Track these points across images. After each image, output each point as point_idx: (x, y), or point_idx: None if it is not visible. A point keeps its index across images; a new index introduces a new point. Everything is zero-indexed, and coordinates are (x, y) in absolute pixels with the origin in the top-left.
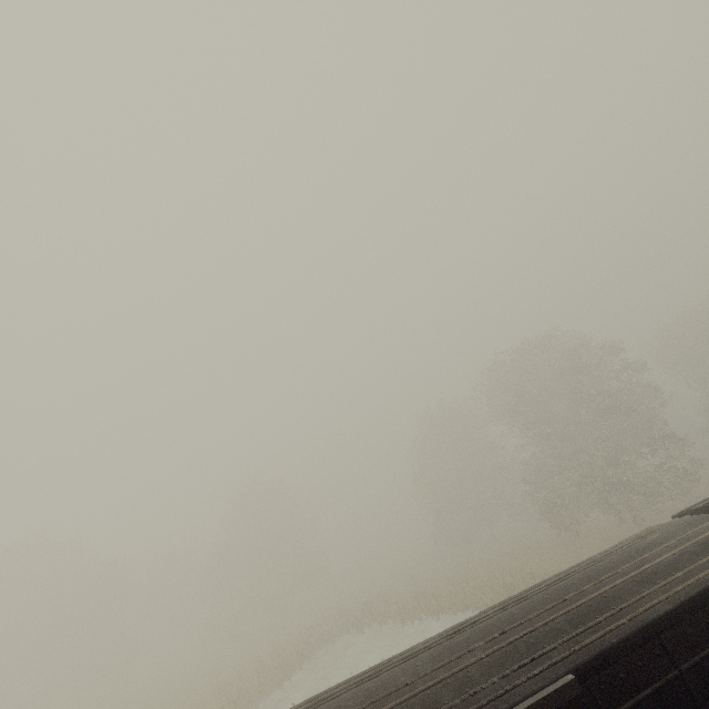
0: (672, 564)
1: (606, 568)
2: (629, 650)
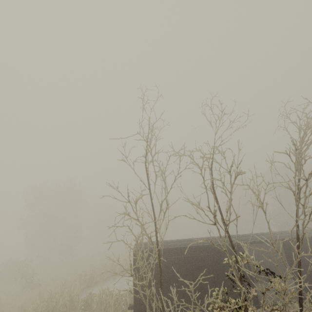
0: None
1: None
2: None
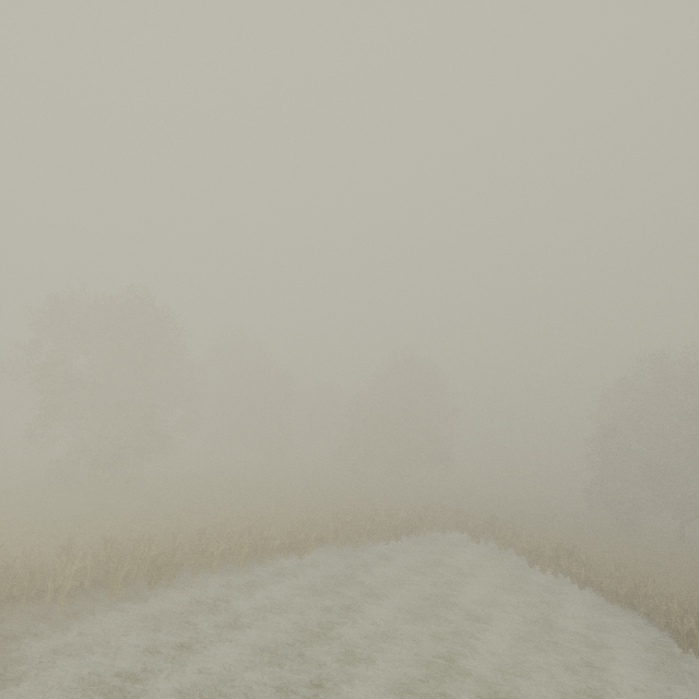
0: None
1: None
2: None
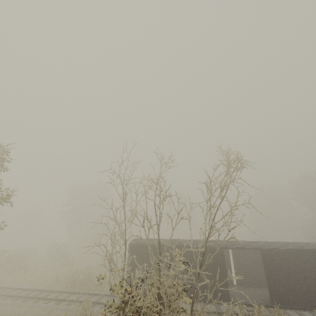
0: None
1: (313, 243)
2: (308, 251)
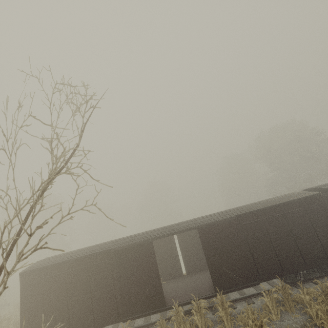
0: (274, 200)
1: (258, 202)
2: (251, 213)
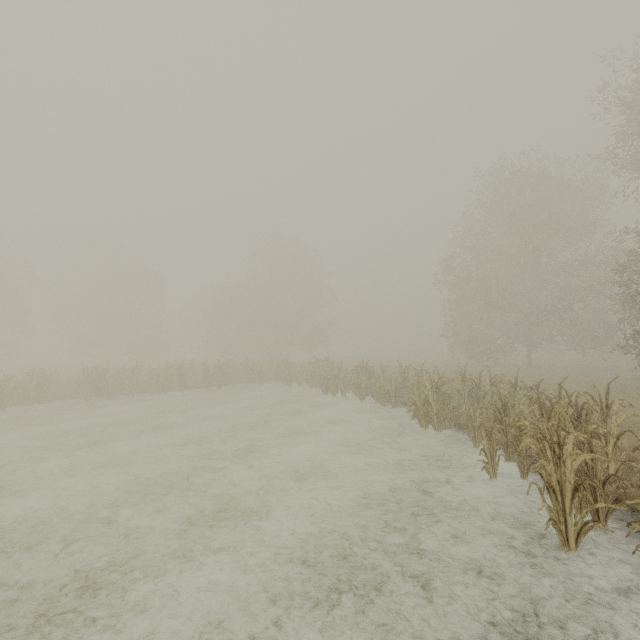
0: None
1: None
2: None
